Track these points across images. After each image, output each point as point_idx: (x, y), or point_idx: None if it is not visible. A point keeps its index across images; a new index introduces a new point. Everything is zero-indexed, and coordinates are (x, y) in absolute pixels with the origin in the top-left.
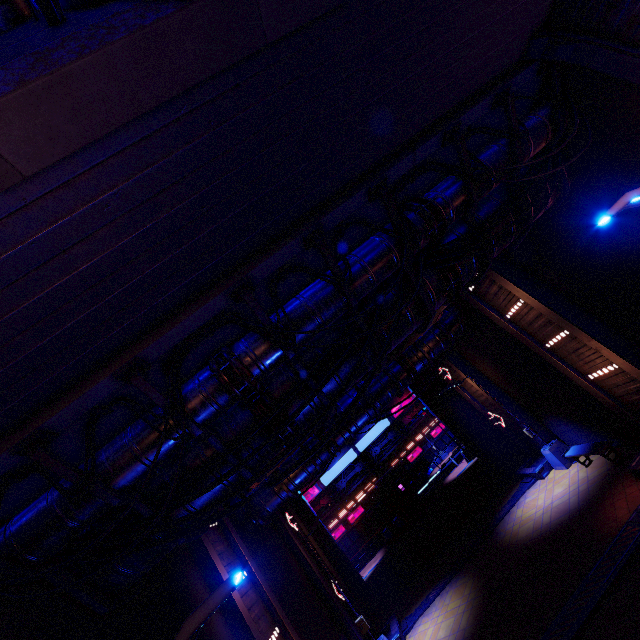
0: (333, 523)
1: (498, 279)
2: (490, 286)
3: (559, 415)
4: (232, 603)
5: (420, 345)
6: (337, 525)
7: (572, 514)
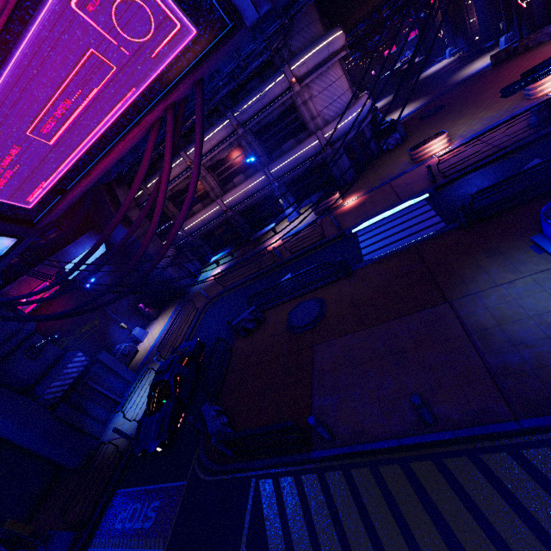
0: None
1: None
2: None
3: (461, 35)
4: None
5: None
6: None
7: (437, 72)
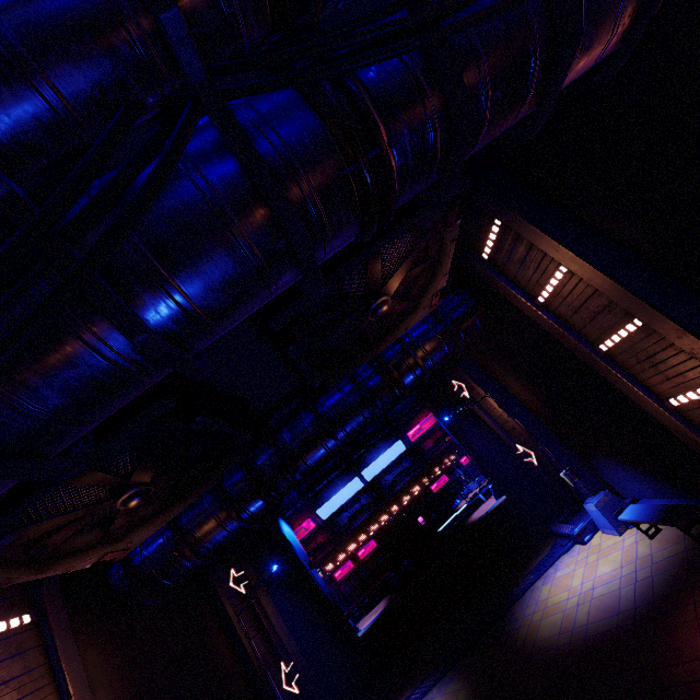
0: (340, 558)
1: (524, 230)
2: (514, 247)
3: (614, 456)
4: None
5: (412, 346)
6: (345, 560)
7: (623, 620)
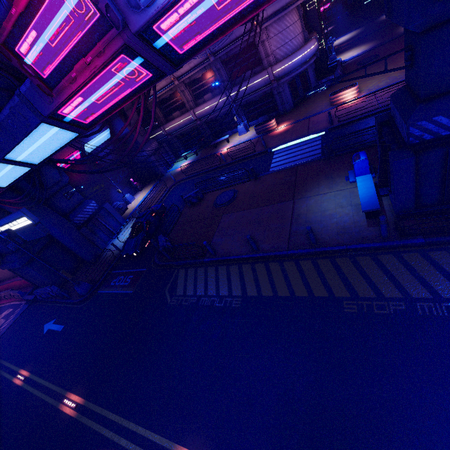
0: None
1: None
2: None
3: None
4: (317, 9)
5: None
6: None
7: None
